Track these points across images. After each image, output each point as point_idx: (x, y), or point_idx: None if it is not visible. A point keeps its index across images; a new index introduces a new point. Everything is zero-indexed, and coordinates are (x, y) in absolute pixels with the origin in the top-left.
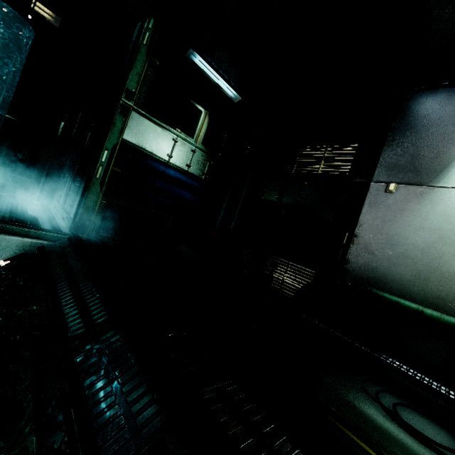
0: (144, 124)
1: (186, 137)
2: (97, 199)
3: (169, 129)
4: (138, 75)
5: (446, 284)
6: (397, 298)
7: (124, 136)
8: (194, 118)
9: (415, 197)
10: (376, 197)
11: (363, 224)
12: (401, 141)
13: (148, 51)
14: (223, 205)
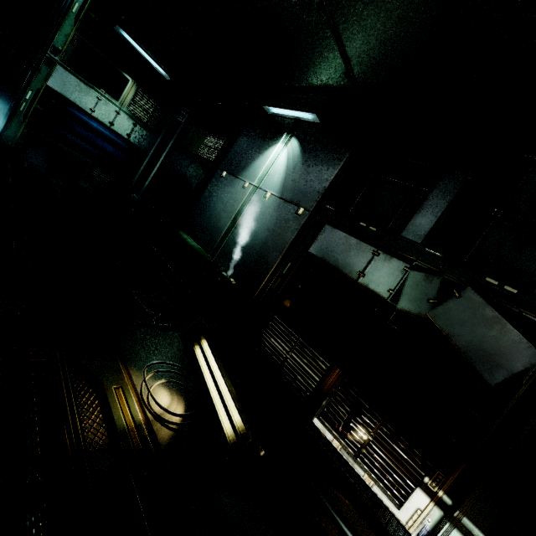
0: (69, 78)
1: (111, 98)
2: (20, 127)
3: (94, 88)
4: (66, 36)
5: (216, 233)
6: (185, 234)
7: (49, 84)
8: (123, 84)
9: (228, 182)
10: (216, 179)
11: (205, 195)
12: (240, 144)
13: (76, 19)
14: (142, 166)
